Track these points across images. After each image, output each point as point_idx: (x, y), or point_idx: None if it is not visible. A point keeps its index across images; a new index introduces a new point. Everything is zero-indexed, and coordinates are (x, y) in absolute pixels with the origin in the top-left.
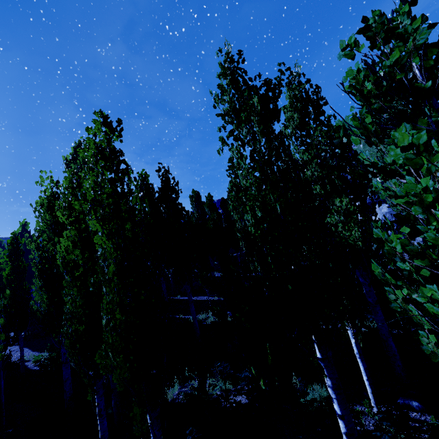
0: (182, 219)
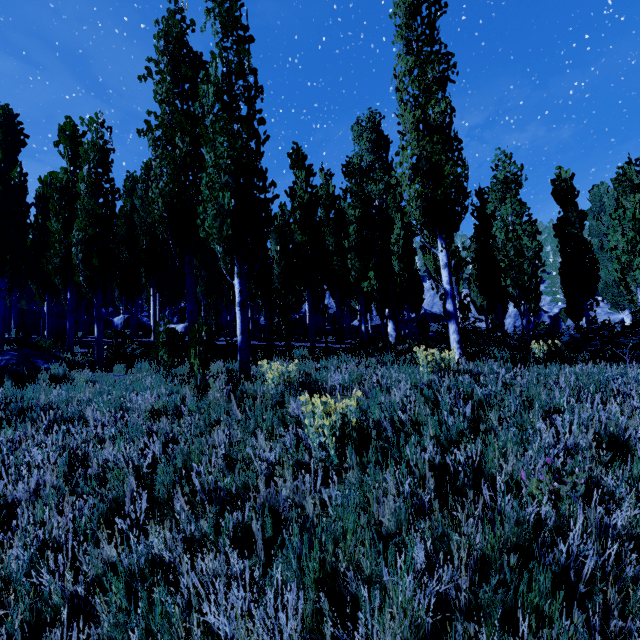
0: None
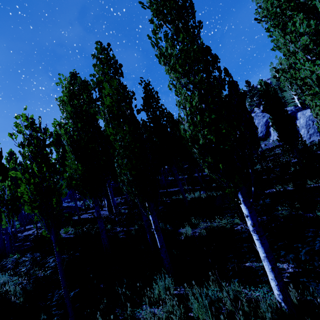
0: (165, 117)
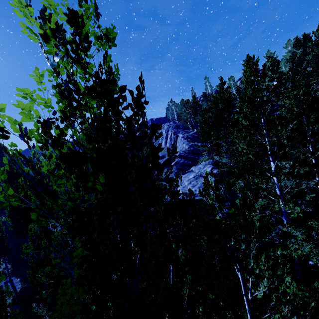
0: None
